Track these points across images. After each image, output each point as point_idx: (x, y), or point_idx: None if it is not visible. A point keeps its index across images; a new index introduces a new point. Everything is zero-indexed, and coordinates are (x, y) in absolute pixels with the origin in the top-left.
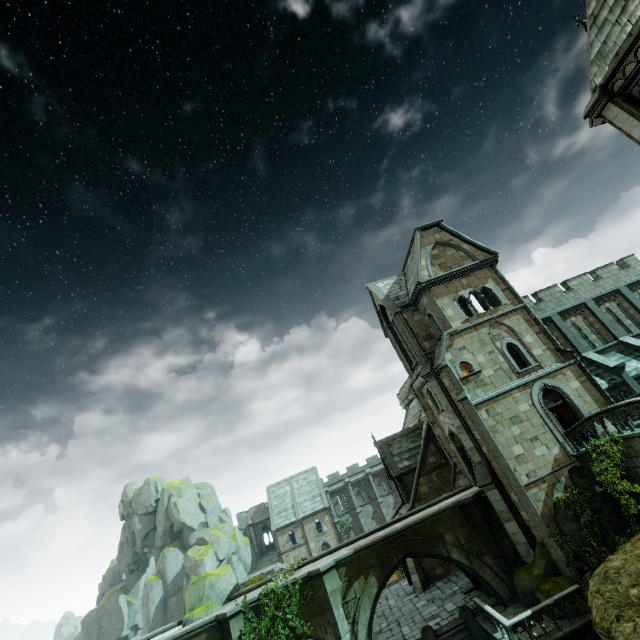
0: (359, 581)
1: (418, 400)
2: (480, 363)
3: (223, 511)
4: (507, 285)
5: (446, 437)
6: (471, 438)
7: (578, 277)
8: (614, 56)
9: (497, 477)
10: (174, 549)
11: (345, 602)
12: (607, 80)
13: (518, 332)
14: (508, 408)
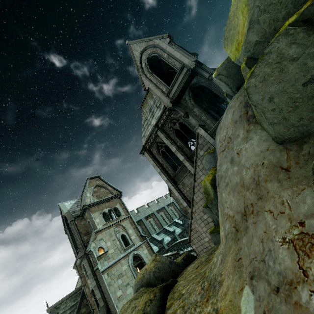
0: None
1: (78, 272)
2: (108, 246)
3: None
4: (124, 206)
5: (90, 293)
6: (100, 291)
7: (152, 201)
8: (146, 138)
9: (111, 313)
10: None
11: None
12: (145, 144)
13: (126, 228)
14: (118, 269)
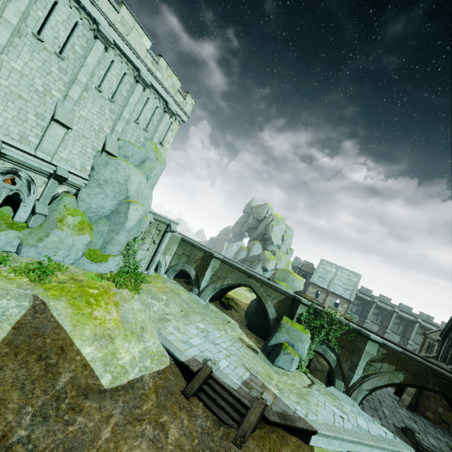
0: (389, 366)
1: None
2: None
3: (290, 249)
4: None
5: None
6: None
7: None
8: None
9: None
10: (259, 244)
11: (369, 363)
12: None
13: None
14: None
